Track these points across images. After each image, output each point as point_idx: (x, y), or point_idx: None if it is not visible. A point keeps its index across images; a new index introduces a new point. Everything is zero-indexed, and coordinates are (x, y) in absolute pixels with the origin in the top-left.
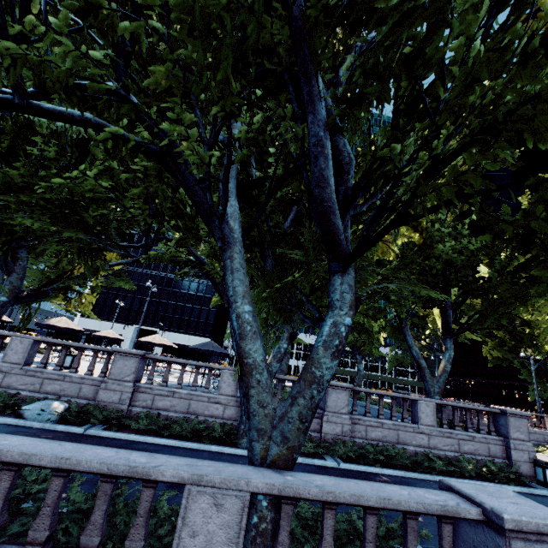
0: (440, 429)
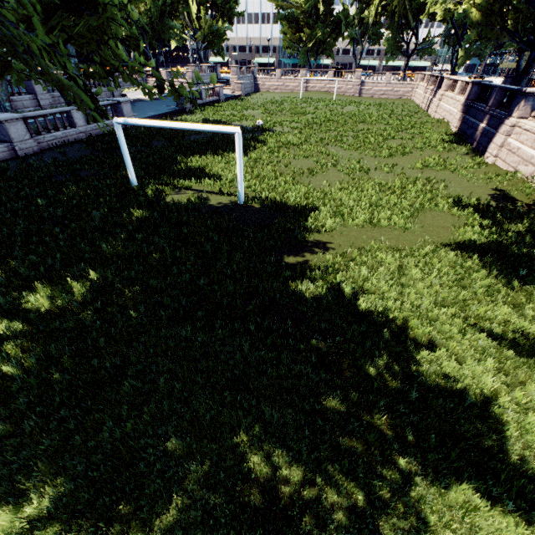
0: None
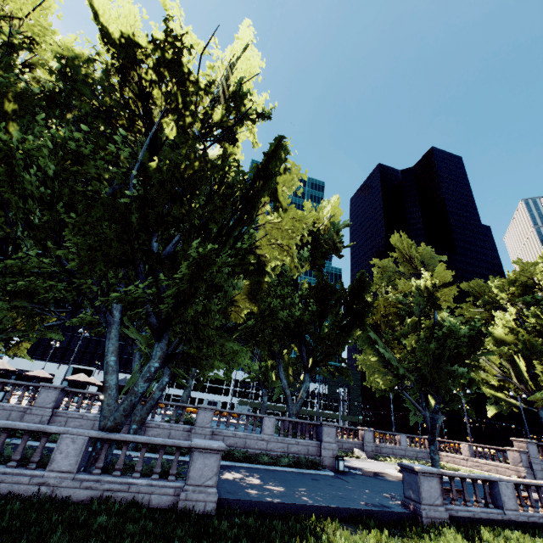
0: (277, 437)
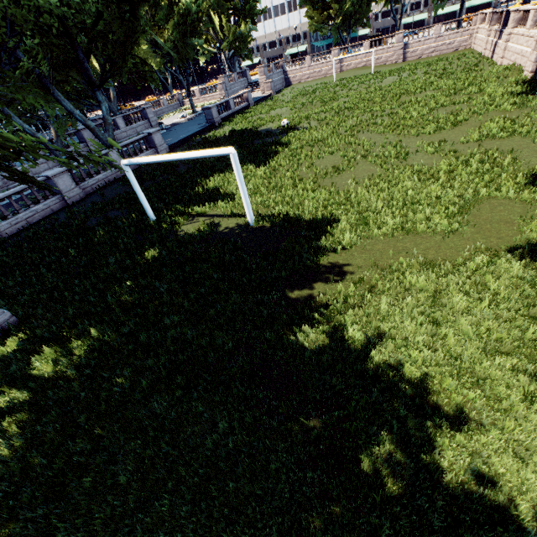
0: (128, 127)
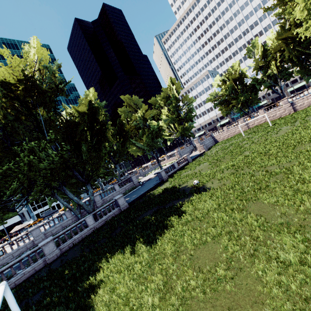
0: (121, 188)
